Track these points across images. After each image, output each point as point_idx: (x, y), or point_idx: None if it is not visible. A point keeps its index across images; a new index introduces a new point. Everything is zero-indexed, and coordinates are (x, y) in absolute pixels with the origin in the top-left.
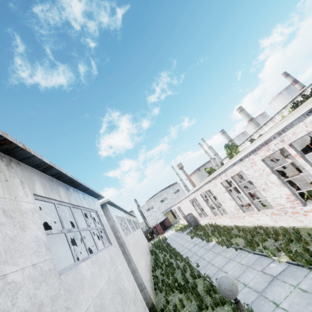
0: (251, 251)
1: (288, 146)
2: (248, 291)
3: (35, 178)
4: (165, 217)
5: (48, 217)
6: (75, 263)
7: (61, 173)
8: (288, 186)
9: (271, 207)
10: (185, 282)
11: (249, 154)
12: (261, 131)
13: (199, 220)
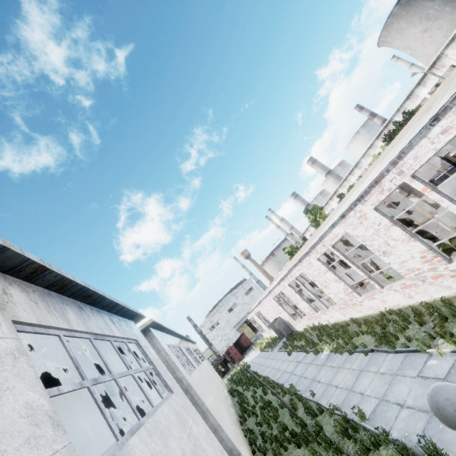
0: (390, 349)
1: (411, 179)
2: (410, 414)
3: (14, 293)
4: (239, 333)
5: (52, 371)
6: (119, 442)
7: (64, 280)
8: (420, 239)
9: (398, 279)
10: (301, 427)
11: (354, 205)
12: (347, 184)
13: (293, 325)
